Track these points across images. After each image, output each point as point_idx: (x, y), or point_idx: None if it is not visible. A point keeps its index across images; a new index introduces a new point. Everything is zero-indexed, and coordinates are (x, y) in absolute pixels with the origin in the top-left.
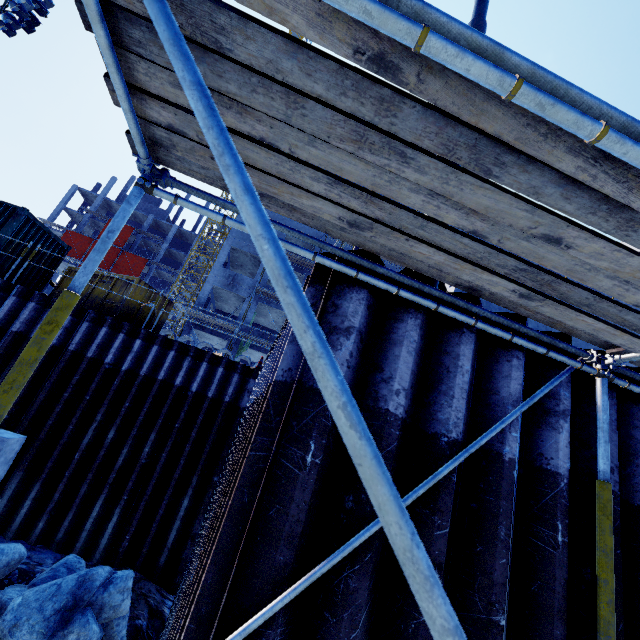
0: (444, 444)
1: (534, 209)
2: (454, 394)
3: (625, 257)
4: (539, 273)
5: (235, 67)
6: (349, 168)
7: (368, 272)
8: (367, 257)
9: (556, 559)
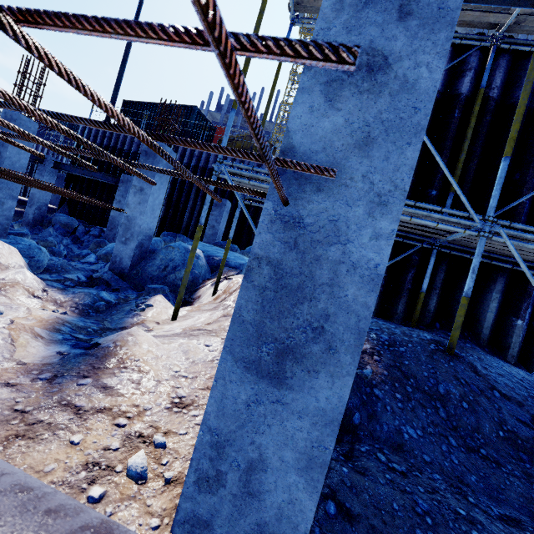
0: None
1: None
2: None
3: None
4: None
5: None
6: None
7: None
8: None
9: (452, 122)
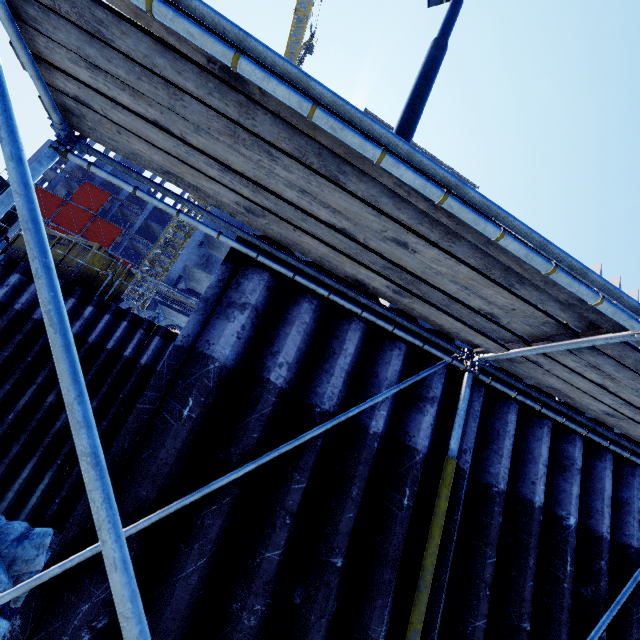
0: (316, 414)
1: (379, 215)
2: (334, 372)
3: (456, 265)
4: (402, 272)
5: (120, 55)
6: (233, 159)
7: (273, 257)
8: (274, 243)
9: (399, 518)
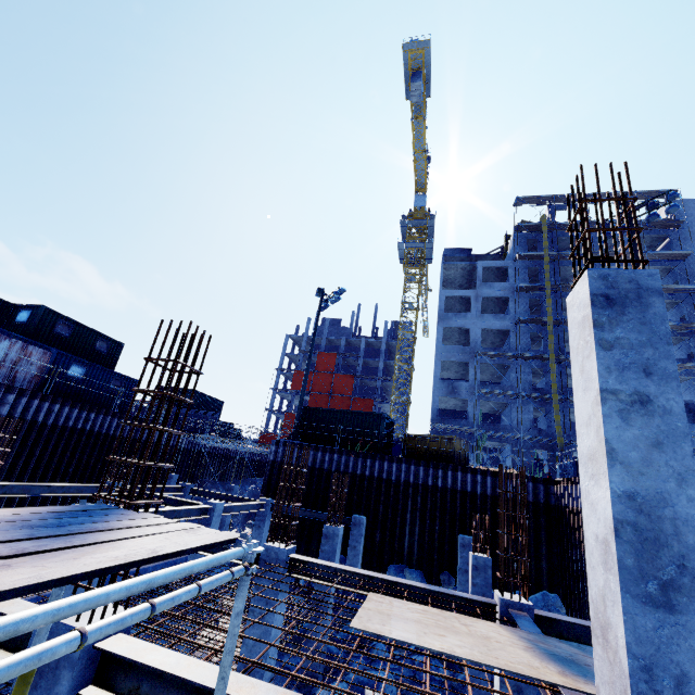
0: None
1: None
2: None
3: None
4: None
5: None
6: None
7: None
8: None
9: None
